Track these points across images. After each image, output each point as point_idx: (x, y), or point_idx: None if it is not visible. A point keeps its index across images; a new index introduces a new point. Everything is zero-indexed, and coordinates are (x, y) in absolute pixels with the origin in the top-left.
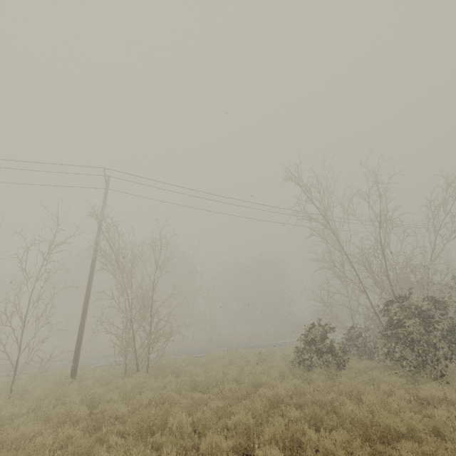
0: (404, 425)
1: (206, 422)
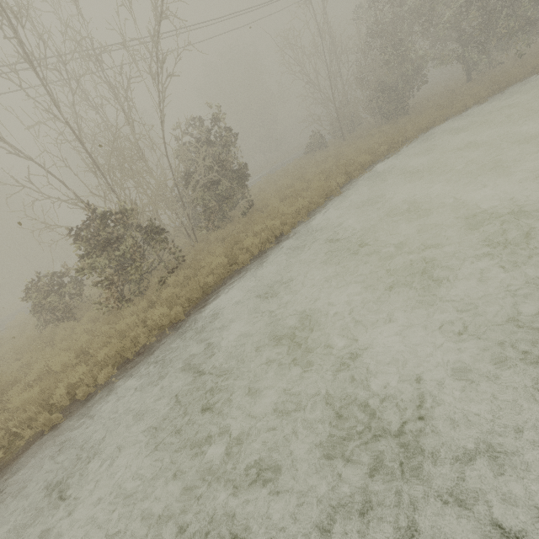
0: None
1: None
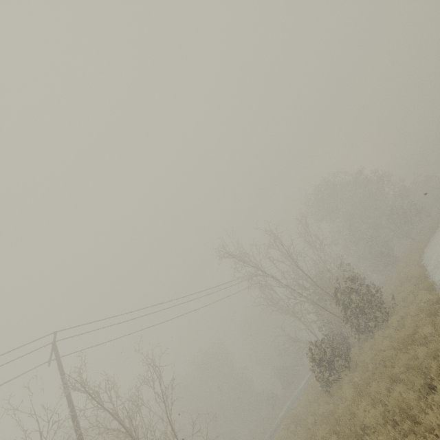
0: (409, 330)
1: (350, 436)
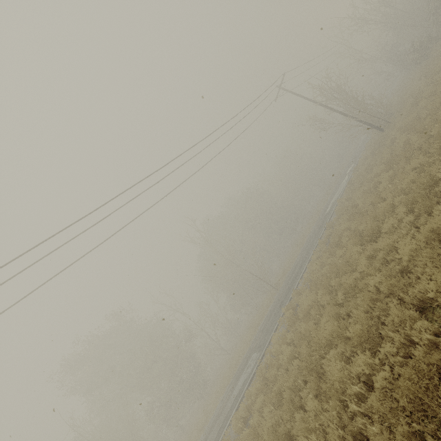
0: None
1: None
